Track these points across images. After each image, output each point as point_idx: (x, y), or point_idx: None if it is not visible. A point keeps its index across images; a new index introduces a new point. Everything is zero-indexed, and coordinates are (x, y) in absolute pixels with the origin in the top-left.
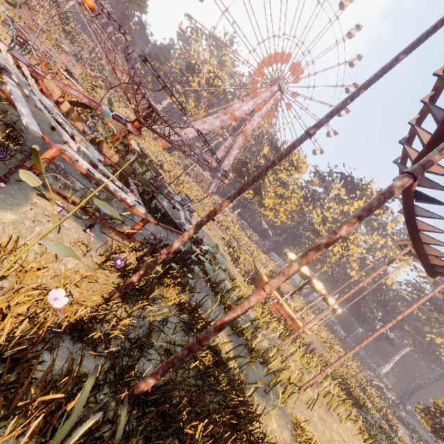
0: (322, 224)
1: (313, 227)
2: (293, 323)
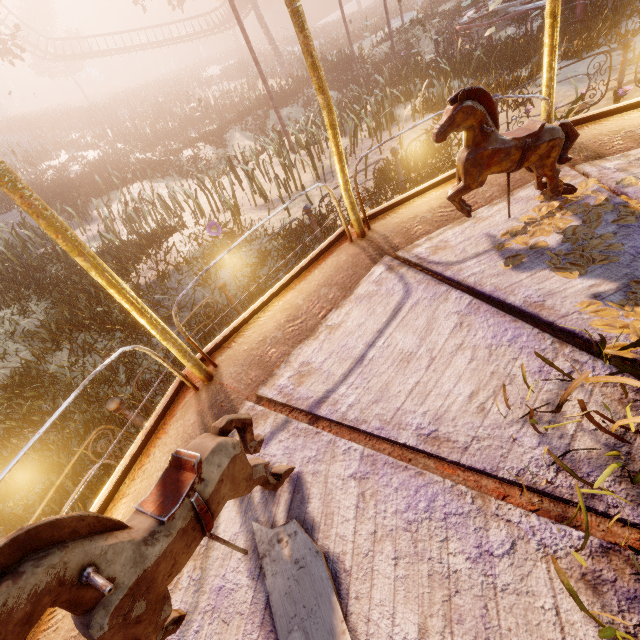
0: None
1: None
2: None
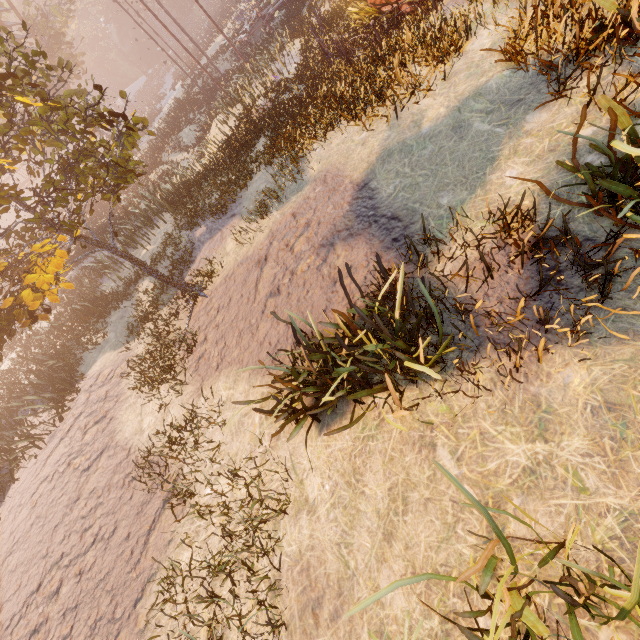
0: None
1: None
2: None
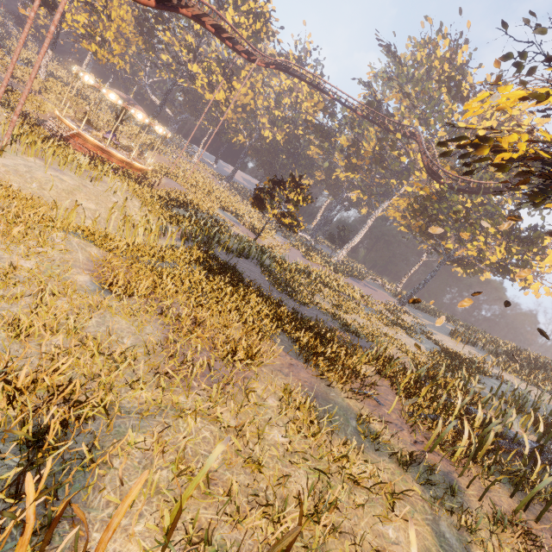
0: (194, 60)
1: (185, 69)
2: (110, 157)
